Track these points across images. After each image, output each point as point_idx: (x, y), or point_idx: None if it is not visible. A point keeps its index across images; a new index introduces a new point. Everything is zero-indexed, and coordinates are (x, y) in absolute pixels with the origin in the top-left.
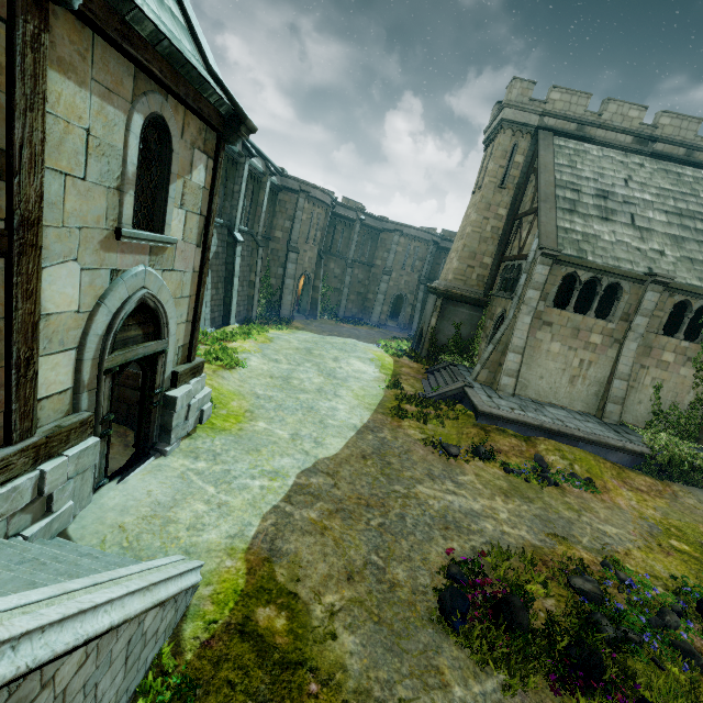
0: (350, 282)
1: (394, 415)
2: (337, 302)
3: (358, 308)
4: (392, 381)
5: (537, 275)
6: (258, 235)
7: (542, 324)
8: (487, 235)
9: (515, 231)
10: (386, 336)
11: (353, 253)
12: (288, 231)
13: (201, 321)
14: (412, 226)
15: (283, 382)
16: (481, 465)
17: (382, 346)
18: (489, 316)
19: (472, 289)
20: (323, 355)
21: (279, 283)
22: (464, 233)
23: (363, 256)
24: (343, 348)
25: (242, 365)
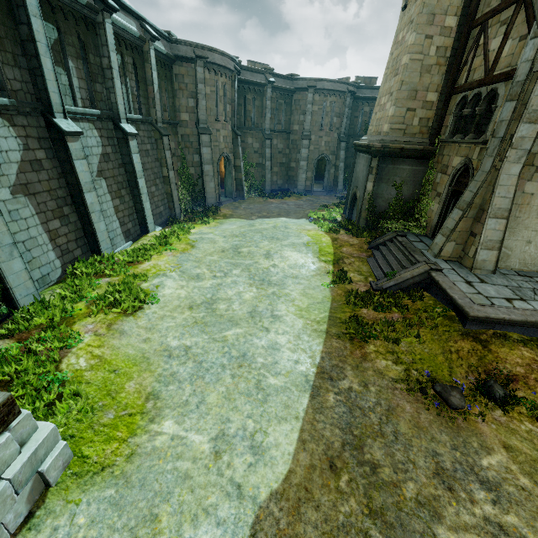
0: (271, 154)
1: (353, 336)
2: (262, 177)
3: (283, 179)
4: (336, 273)
5: (537, 98)
6: (158, 122)
7: (534, 172)
8: (430, 62)
9: (474, 44)
10: (314, 205)
11: (268, 122)
12: (194, 111)
13: (105, 242)
14: (325, 79)
15: (206, 312)
16: (502, 417)
17: (315, 221)
18: (439, 169)
19: (414, 138)
20: (253, 252)
21: (198, 172)
22: (397, 66)
23: (279, 124)
24: (274, 236)
25: (150, 300)
